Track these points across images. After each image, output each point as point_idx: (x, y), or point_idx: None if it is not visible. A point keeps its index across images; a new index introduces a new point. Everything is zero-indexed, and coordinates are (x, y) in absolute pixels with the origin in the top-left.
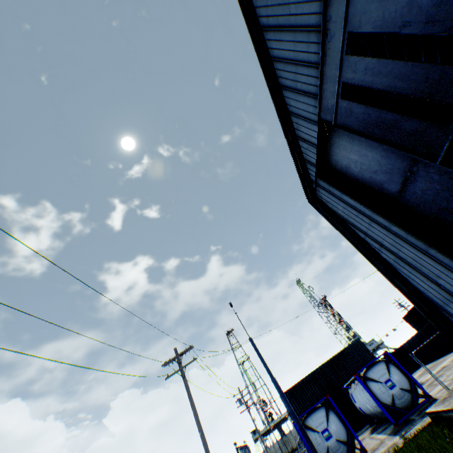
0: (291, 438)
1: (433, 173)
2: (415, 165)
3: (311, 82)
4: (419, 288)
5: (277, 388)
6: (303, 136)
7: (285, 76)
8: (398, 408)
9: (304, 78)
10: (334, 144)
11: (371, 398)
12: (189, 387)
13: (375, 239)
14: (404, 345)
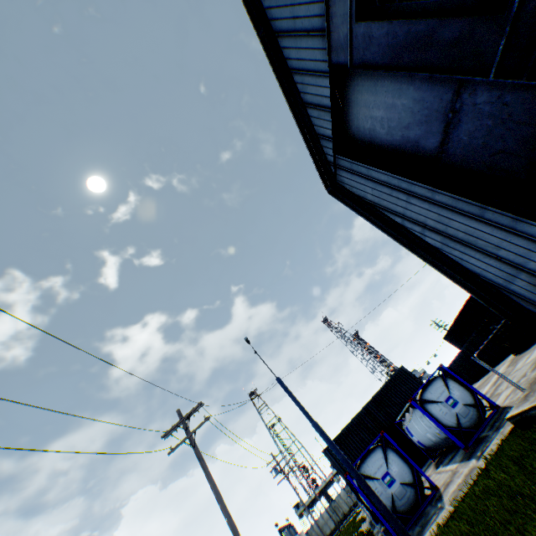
0: (341, 502)
1: (483, 104)
2: (458, 99)
3: (314, 12)
4: (475, 270)
5: (321, 433)
6: (312, 100)
7: (279, 15)
8: (466, 429)
9: (303, 10)
10: (352, 102)
11: (433, 424)
12: (203, 458)
13: (416, 220)
14: (451, 366)
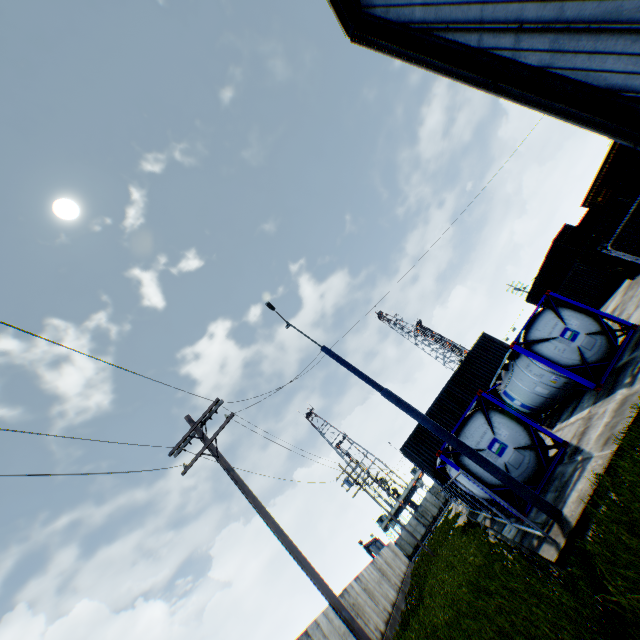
0: (428, 506)
1: None
2: None
3: None
4: (613, 84)
5: (397, 402)
6: None
7: None
8: (593, 364)
9: None
10: None
11: (548, 369)
12: (233, 469)
13: (504, 22)
14: None
